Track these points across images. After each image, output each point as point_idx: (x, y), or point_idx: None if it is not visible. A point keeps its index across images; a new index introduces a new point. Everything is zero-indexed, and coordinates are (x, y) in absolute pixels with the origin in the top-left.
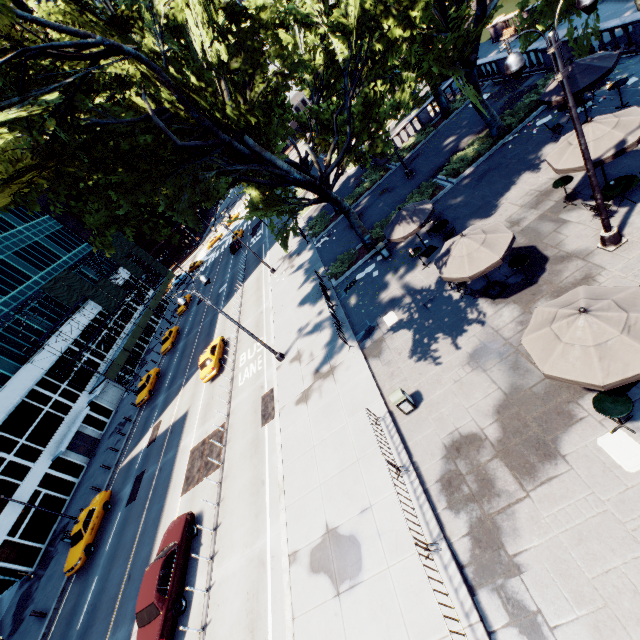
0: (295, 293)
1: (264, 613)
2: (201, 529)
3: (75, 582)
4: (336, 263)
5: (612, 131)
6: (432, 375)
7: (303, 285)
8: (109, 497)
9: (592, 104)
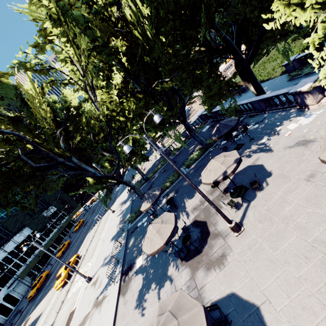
0: (114, 229)
1: None
2: None
3: None
4: (133, 213)
5: (221, 165)
6: (139, 324)
7: (119, 224)
8: None
9: (240, 136)
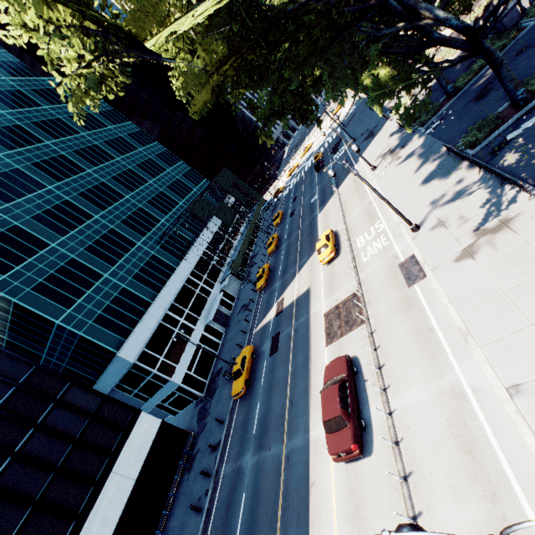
0: (412, 176)
1: (482, 438)
2: (360, 369)
3: (240, 404)
4: (468, 134)
5: None
6: None
7: (421, 167)
8: (253, 350)
9: None
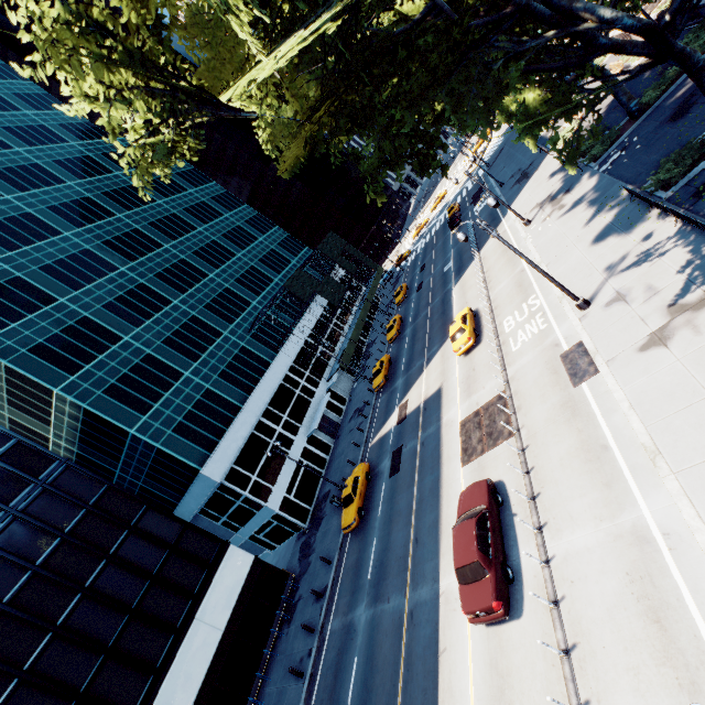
0: (580, 232)
1: (676, 602)
2: (507, 499)
3: (352, 540)
4: (660, 169)
5: None
6: None
7: (593, 219)
8: (368, 469)
9: None
